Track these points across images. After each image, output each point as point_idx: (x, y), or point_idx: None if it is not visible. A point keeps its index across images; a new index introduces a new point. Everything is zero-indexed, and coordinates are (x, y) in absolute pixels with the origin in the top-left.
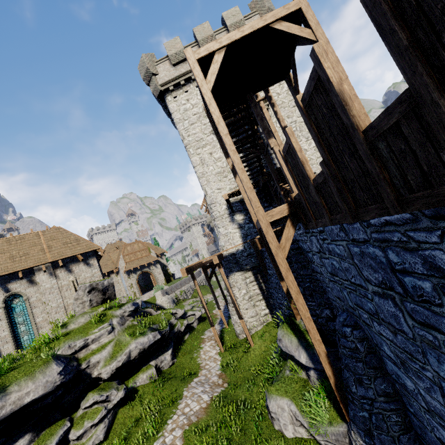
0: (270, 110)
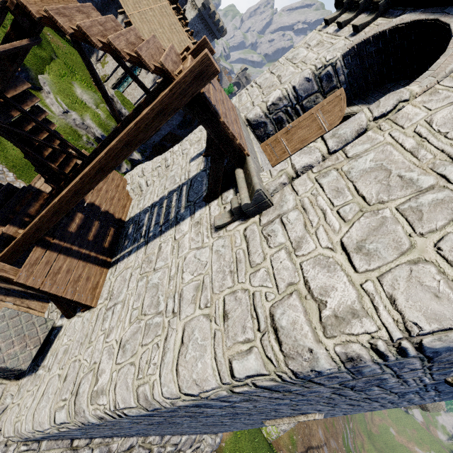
0: (241, 225)
